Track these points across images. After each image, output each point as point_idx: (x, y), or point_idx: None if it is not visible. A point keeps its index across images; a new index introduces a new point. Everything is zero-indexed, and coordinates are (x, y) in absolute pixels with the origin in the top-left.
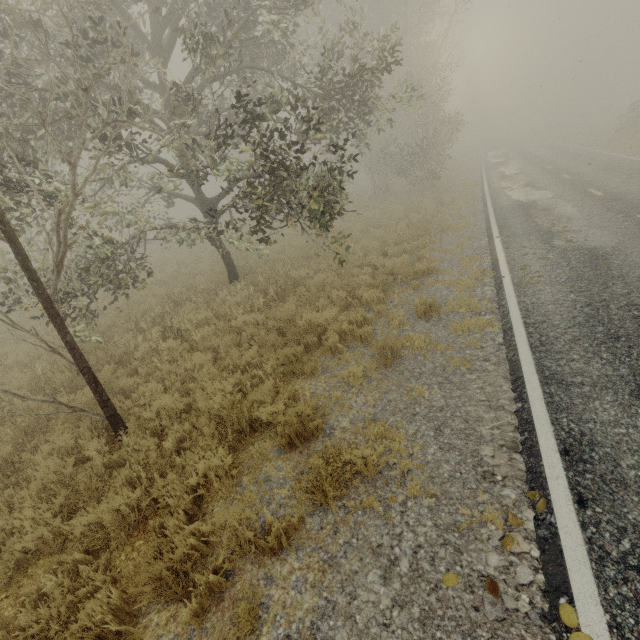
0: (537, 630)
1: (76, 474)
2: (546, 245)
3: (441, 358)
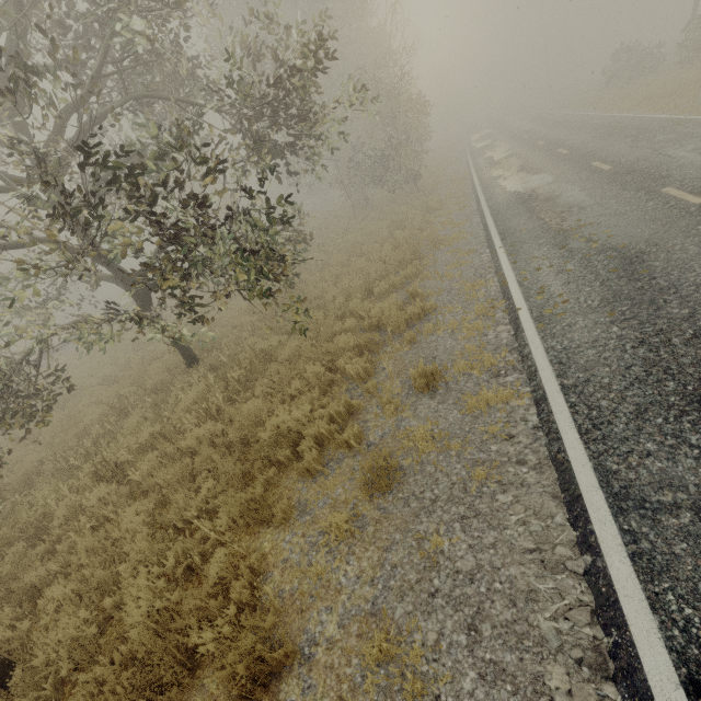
0: None
1: None
2: (562, 251)
3: (458, 465)
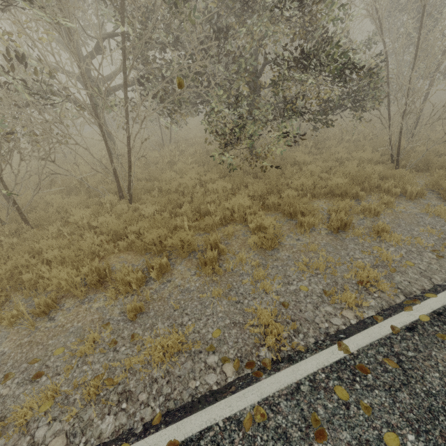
0: None
1: None
2: None
3: None
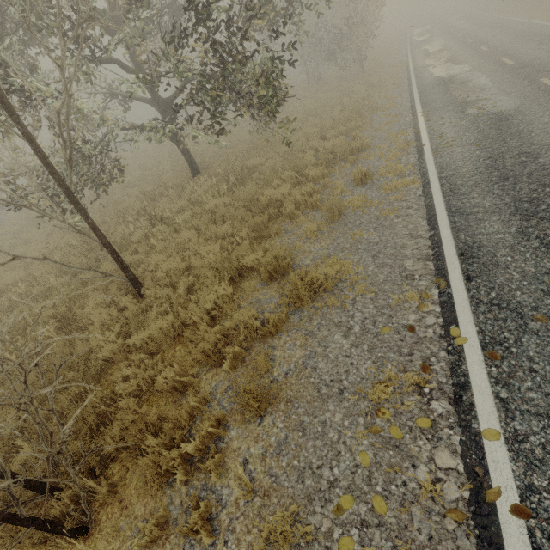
0: (436, 343)
1: (119, 318)
2: (461, 114)
3: (375, 211)
